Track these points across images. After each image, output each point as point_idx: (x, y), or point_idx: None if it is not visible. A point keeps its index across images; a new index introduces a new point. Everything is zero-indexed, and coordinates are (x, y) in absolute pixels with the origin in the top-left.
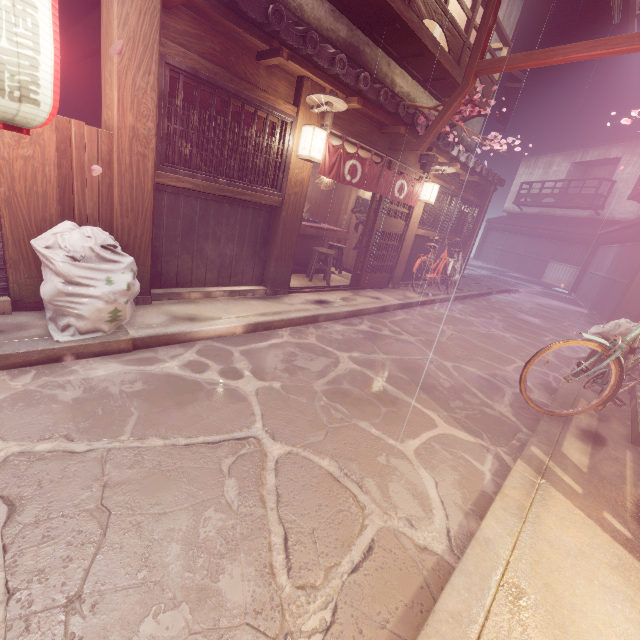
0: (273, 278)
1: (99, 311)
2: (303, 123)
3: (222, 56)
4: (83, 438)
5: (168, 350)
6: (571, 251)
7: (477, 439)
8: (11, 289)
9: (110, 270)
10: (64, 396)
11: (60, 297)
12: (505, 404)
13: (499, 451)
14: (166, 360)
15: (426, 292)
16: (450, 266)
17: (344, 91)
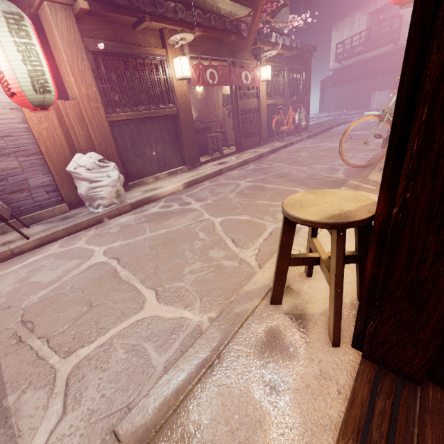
0: (189, 158)
1: (110, 192)
2: (172, 57)
3: (114, 35)
4: (130, 238)
5: (149, 205)
6: (384, 80)
7: None
8: (64, 199)
9: (107, 171)
10: (113, 231)
11: (90, 191)
12: (339, 174)
13: None
14: (150, 209)
15: (286, 140)
16: (296, 117)
17: (189, 27)
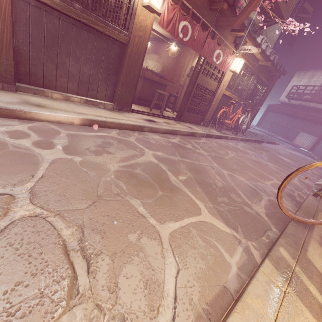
0: (119, 98)
1: None
2: None
3: None
4: None
5: (5, 120)
6: (314, 128)
7: (232, 231)
8: None
9: None
10: None
11: None
12: (261, 206)
13: (249, 245)
14: None
15: (223, 132)
16: (241, 118)
17: None
